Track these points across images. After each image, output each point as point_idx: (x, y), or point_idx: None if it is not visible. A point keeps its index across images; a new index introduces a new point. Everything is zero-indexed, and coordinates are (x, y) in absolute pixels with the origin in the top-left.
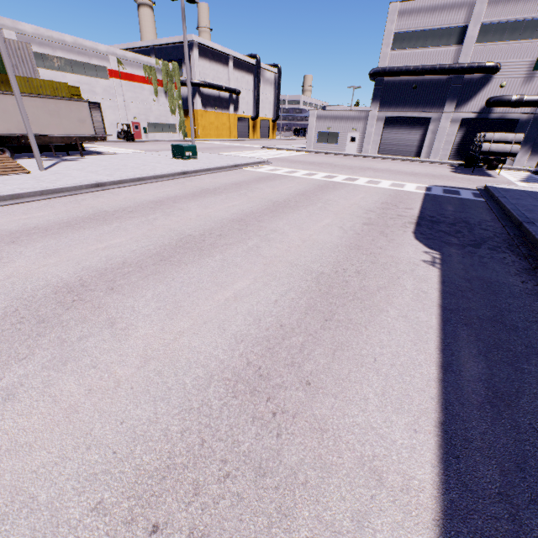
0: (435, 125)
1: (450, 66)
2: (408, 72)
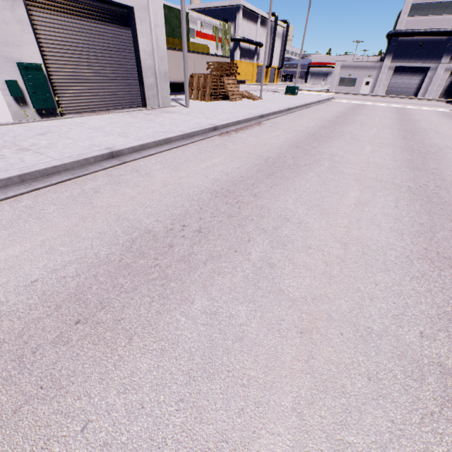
0: (432, 73)
1: (451, 30)
2: (418, 34)
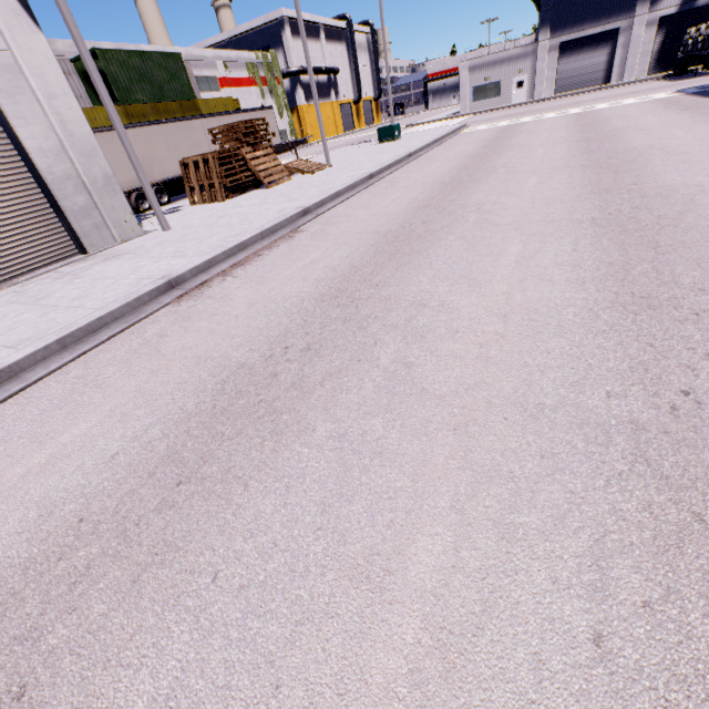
0: (625, 37)
1: None
2: None
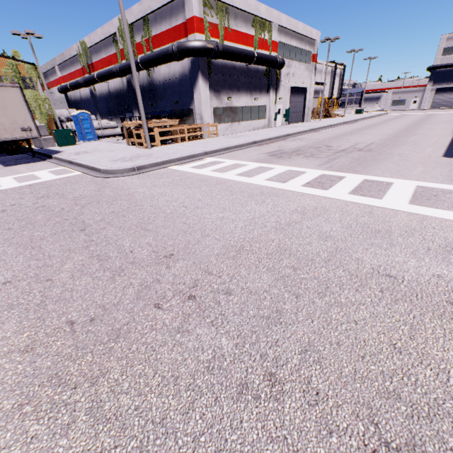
0: None
1: None
2: (451, 66)
